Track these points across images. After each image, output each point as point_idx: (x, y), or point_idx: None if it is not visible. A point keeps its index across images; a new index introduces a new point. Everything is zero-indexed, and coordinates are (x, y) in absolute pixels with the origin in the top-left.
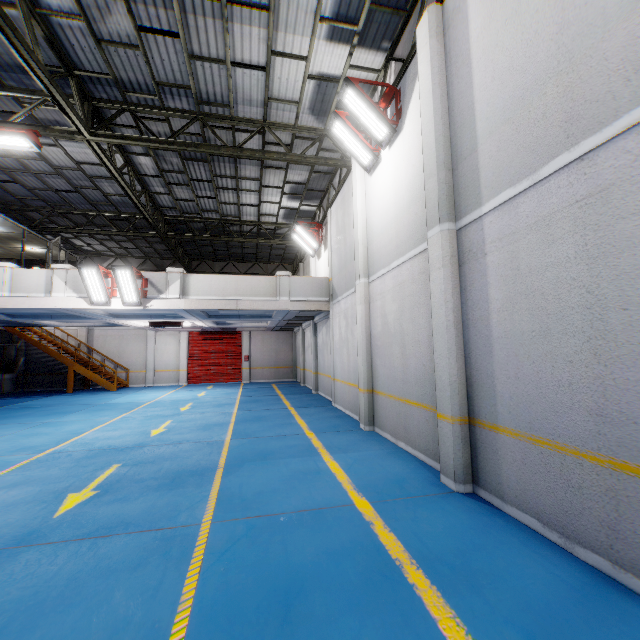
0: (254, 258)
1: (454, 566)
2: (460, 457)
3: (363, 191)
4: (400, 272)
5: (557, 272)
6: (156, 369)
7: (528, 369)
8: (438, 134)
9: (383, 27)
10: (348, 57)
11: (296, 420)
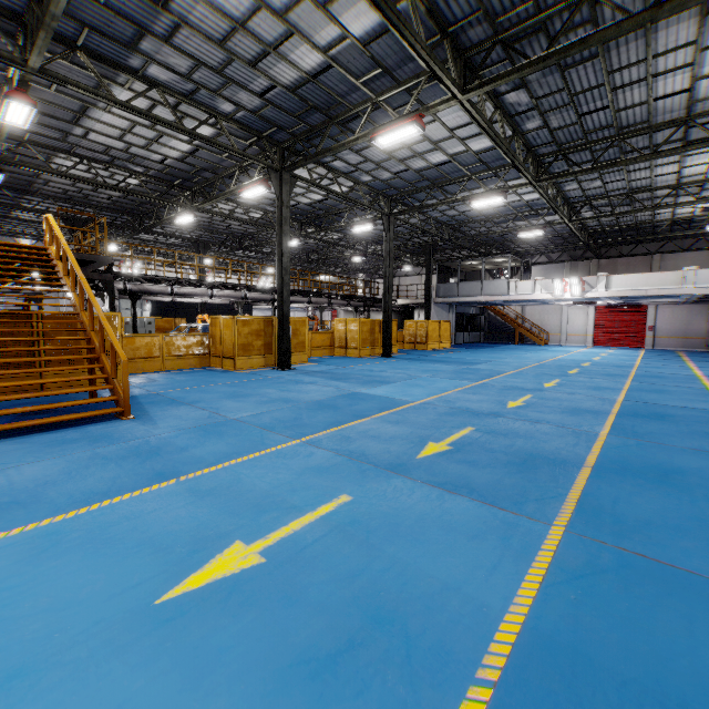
0: (666, 238)
1: None
2: None
3: None
4: None
5: None
6: (568, 333)
7: None
8: None
9: None
10: None
11: (685, 364)
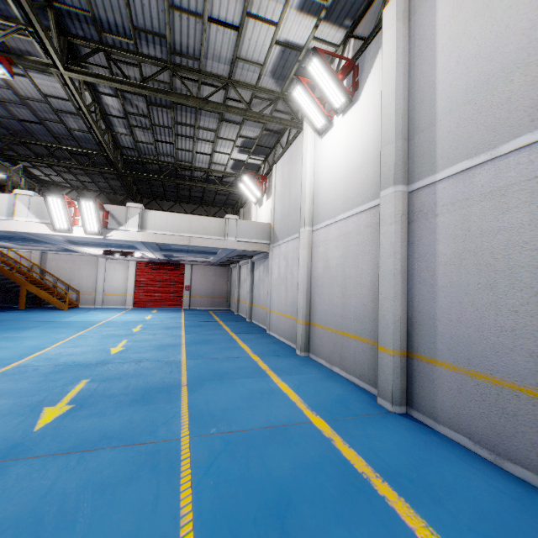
0: (199, 201)
1: (412, 479)
2: (398, 384)
3: (313, 151)
4: (346, 224)
5: (508, 235)
6: (105, 292)
7: (471, 315)
8: (398, 107)
9: (348, 6)
10: (314, 29)
11: (239, 344)
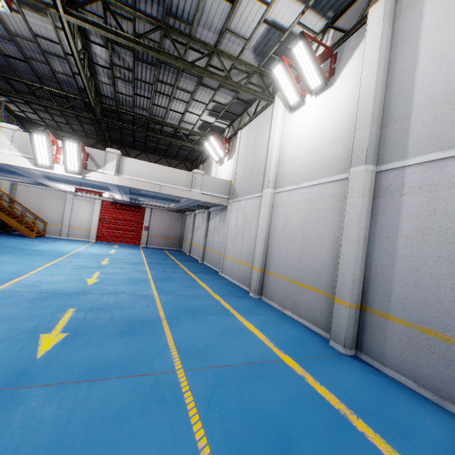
0: (163, 153)
1: (379, 416)
2: (351, 331)
3: (282, 123)
4: (310, 191)
5: None
6: (71, 225)
7: (428, 282)
8: (376, 97)
9: None
10: (300, 15)
11: (200, 283)
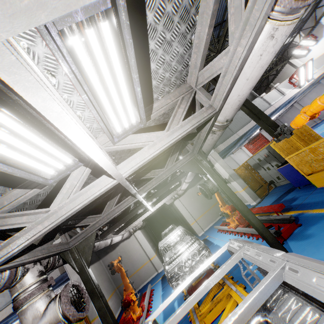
0: None
1: None
2: None
3: None
4: None
5: None
6: None
7: None
8: None
9: None
10: None
11: None
